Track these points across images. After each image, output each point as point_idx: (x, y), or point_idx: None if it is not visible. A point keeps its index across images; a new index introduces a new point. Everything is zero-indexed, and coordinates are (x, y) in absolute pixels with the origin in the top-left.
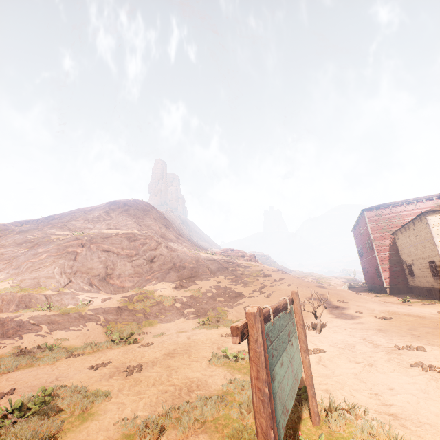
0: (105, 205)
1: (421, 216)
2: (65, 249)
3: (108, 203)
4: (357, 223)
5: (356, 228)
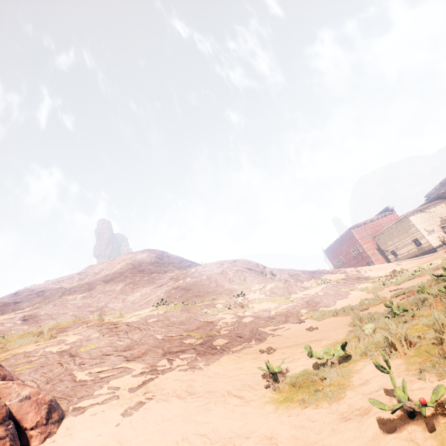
0: (145, 253)
1: (403, 218)
2: (232, 268)
3: (141, 252)
4: (336, 242)
5: (333, 246)
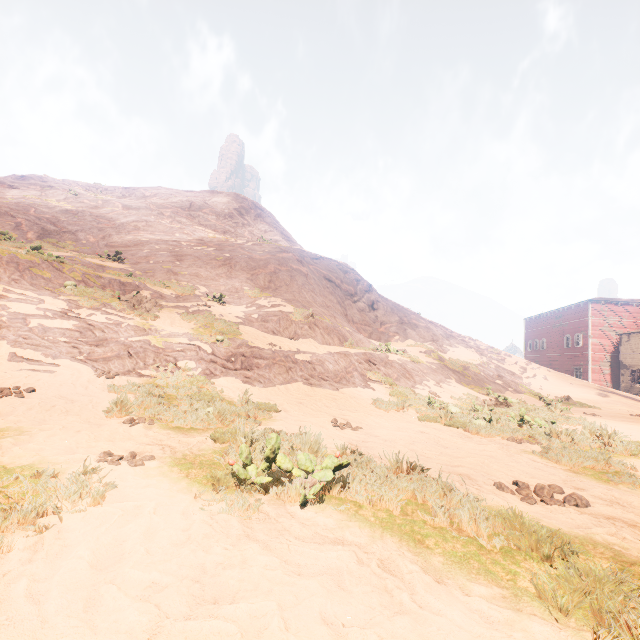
0: (227, 198)
1: None
2: (287, 263)
3: (226, 194)
4: (552, 312)
5: (543, 317)
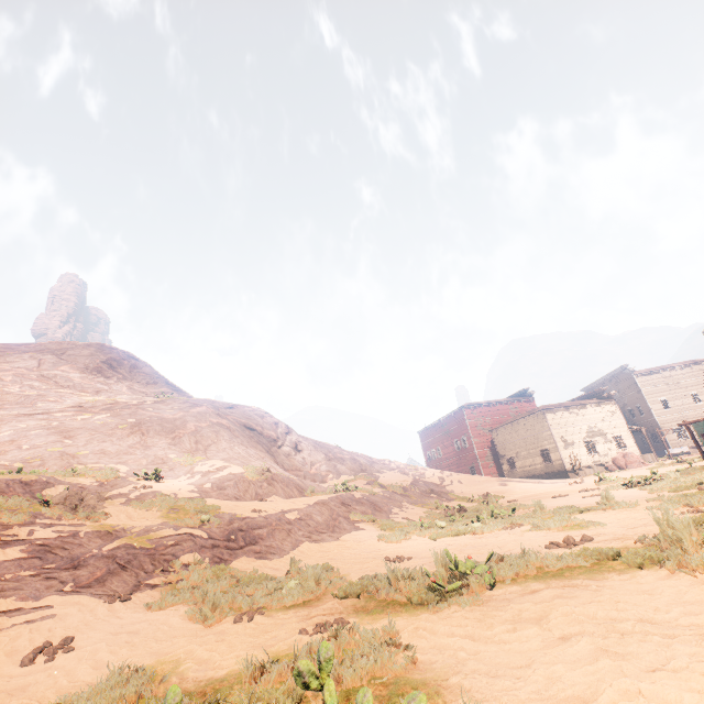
0: (88, 349)
1: (538, 412)
2: (206, 418)
3: (85, 345)
4: (439, 422)
5: (433, 427)
